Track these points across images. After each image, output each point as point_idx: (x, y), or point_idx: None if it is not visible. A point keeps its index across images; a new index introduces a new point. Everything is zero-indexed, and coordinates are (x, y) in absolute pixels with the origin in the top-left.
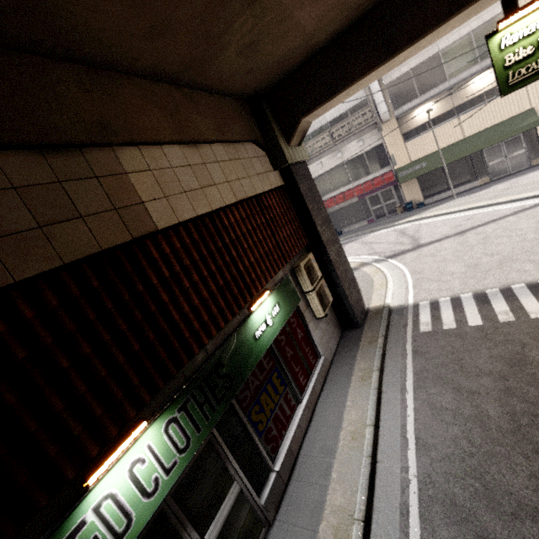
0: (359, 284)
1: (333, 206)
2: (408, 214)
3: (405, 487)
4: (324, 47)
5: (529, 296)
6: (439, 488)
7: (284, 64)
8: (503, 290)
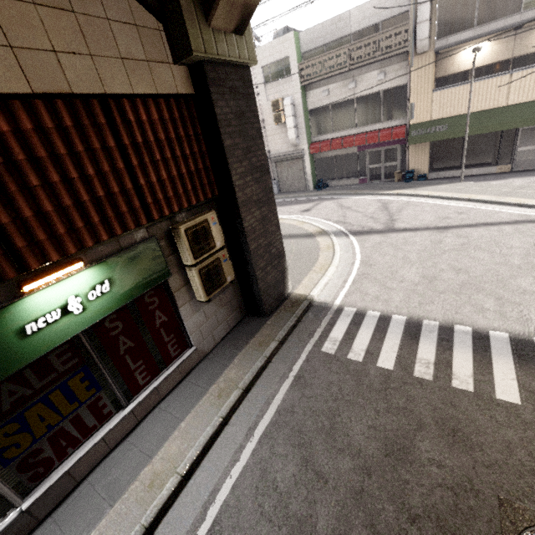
0: (302, 257)
1: (328, 151)
2: (404, 185)
3: None
4: None
5: (467, 350)
6: None
7: None
8: (442, 328)
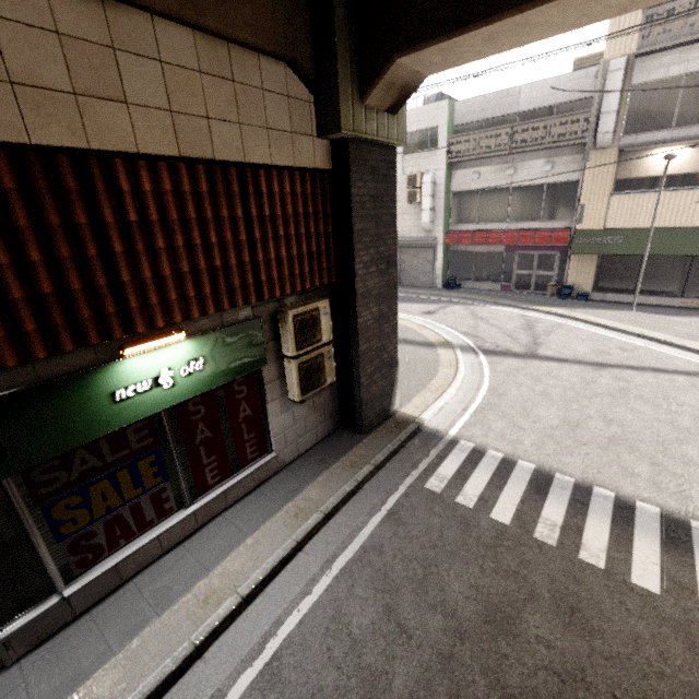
0: (417, 369)
1: (467, 245)
2: (559, 302)
3: None
4: None
5: (604, 519)
6: None
7: None
8: (578, 488)
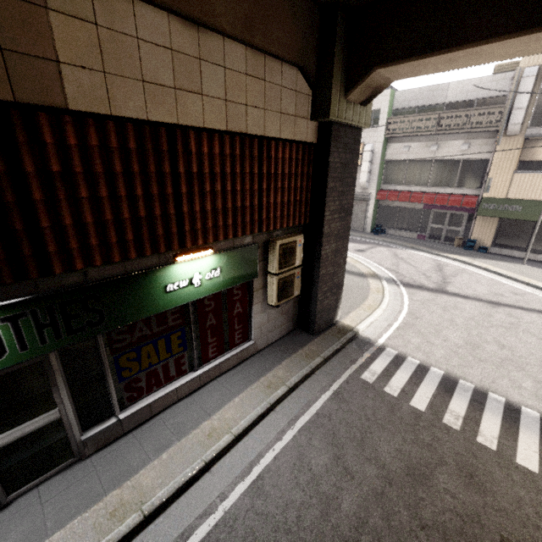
0: (352, 292)
1: (394, 201)
2: (463, 252)
3: (208, 513)
4: None
5: (497, 416)
6: (232, 538)
7: None
8: (477, 392)
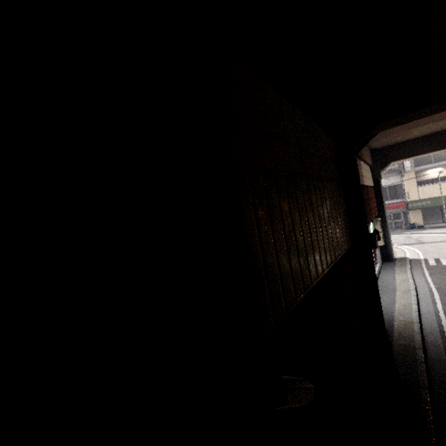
0: None
1: None
2: (411, 230)
3: (429, 288)
4: (411, 139)
5: None
6: (444, 288)
7: (394, 142)
8: None
